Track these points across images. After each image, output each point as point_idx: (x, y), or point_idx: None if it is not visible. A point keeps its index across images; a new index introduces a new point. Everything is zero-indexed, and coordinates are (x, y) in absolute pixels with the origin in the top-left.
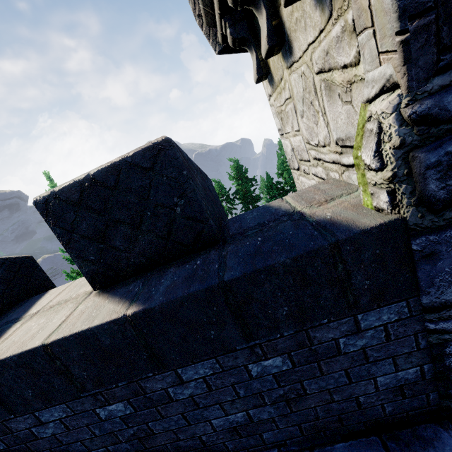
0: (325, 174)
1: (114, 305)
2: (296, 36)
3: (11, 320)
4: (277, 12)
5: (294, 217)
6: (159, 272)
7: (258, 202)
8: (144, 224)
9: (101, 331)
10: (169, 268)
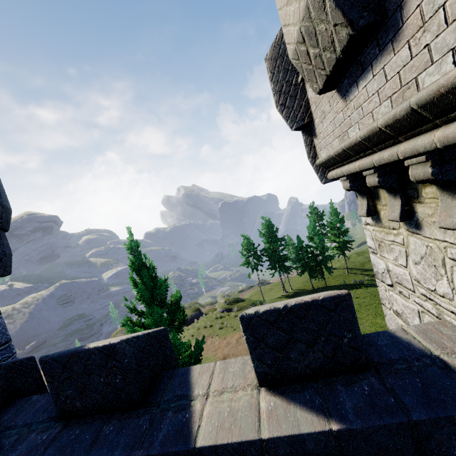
0: (437, 312)
1: (308, 414)
2: (430, 227)
3: (180, 396)
4: (409, 202)
5: (437, 363)
6: (327, 387)
7: (284, 261)
8: (316, 345)
9: (309, 438)
10: (334, 385)
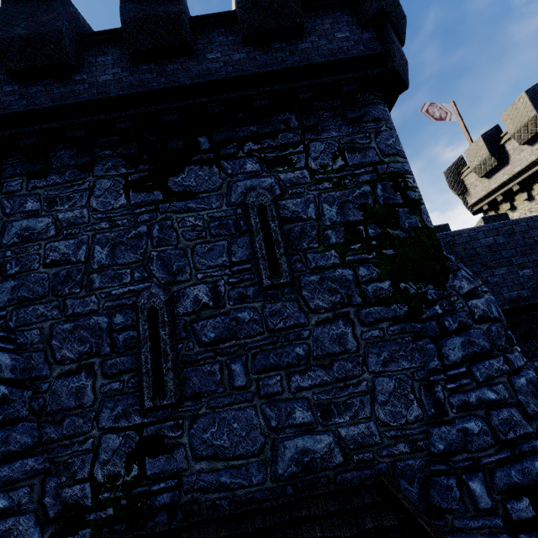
0: None
1: None
2: (519, 206)
3: None
4: (511, 203)
5: None
6: None
7: None
8: None
9: None
10: None
